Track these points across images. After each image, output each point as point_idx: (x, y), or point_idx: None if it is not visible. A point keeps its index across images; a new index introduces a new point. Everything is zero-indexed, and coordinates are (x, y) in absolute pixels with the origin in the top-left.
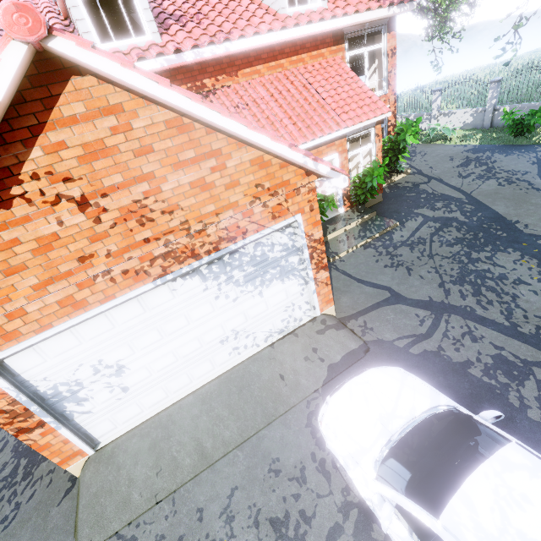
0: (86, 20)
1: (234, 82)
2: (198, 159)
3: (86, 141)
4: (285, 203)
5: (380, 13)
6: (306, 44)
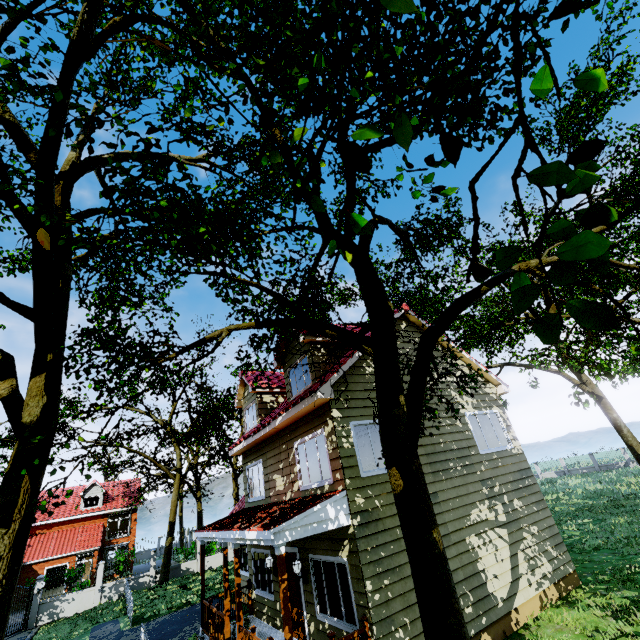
0: None
1: (49, 531)
2: None
3: None
4: None
5: (122, 509)
6: (88, 518)
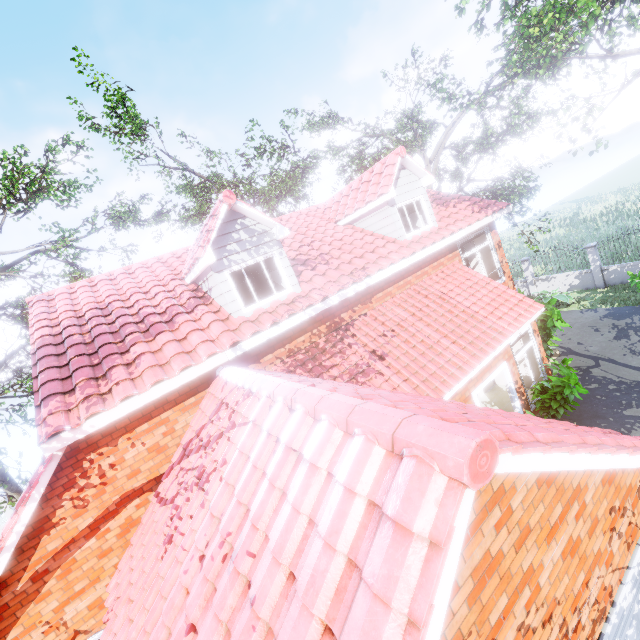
0: (233, 290)
1: (369, 308)
2: (563, 511)
3: (474, 563)
4: (632, 517)
5: (487, 221)
6: (426, 258)
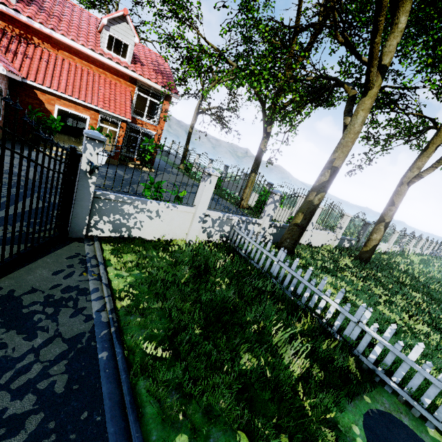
0: None
1: (55, 52)
2: None
3: None
4: None
5: (156, 86)
6: (111, 70)
